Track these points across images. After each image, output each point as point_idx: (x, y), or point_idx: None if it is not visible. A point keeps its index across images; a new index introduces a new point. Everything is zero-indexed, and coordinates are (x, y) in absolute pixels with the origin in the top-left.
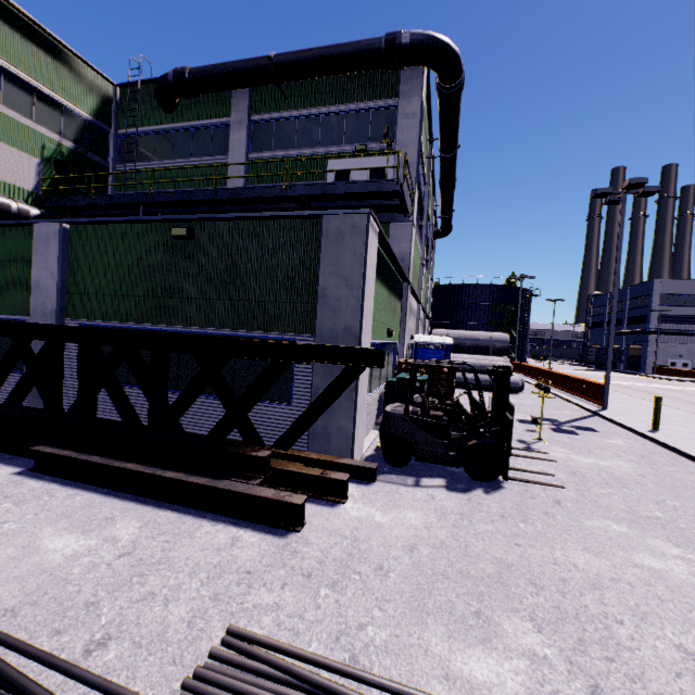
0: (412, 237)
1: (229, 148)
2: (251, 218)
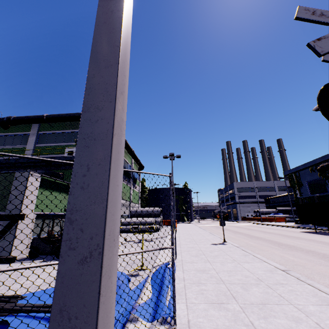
0: None
1: (28, 142)
2: None
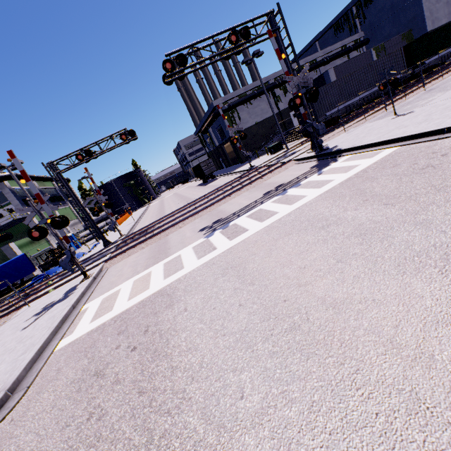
0: (34, 221)
1: None
2: None
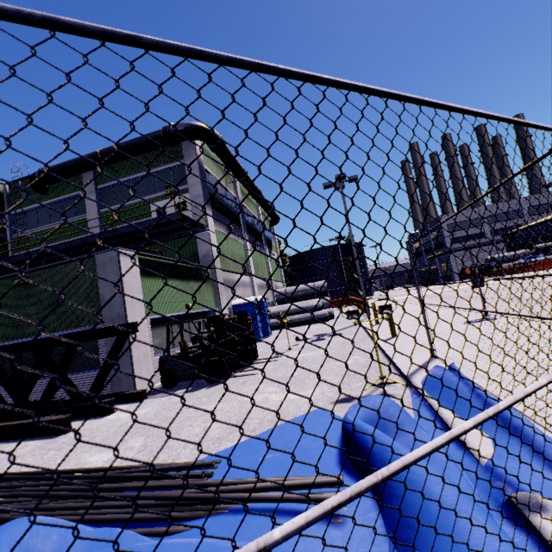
0: (210, 239)
1: (86, 209)
2: (59, 264)
